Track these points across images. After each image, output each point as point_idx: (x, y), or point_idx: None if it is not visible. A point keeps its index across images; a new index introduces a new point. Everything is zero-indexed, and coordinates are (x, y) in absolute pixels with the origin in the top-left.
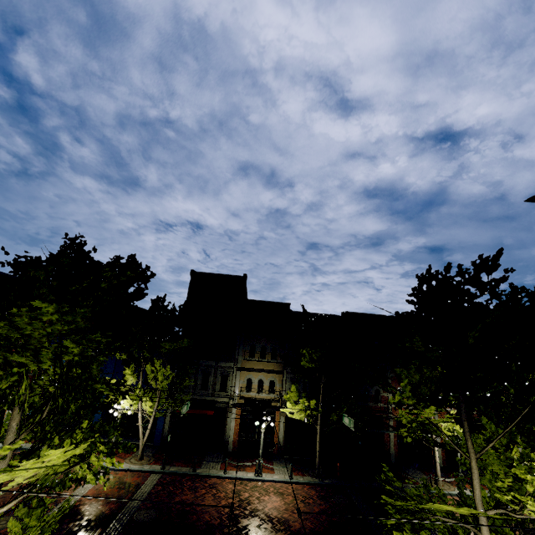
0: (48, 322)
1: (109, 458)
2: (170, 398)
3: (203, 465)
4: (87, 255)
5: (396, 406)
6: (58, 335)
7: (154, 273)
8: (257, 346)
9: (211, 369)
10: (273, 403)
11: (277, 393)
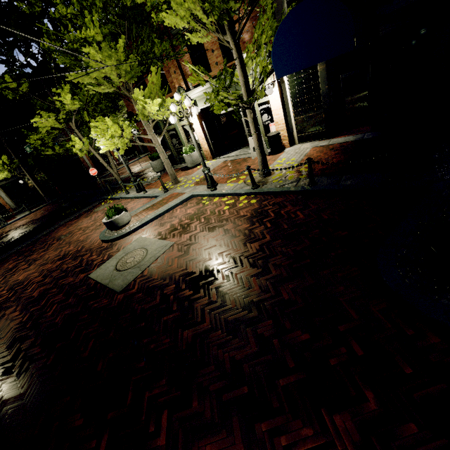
0: None
1: None
2: None
3: None
4: None
5: None
6: None
7: None
8: None
9: None
10: None
11: None
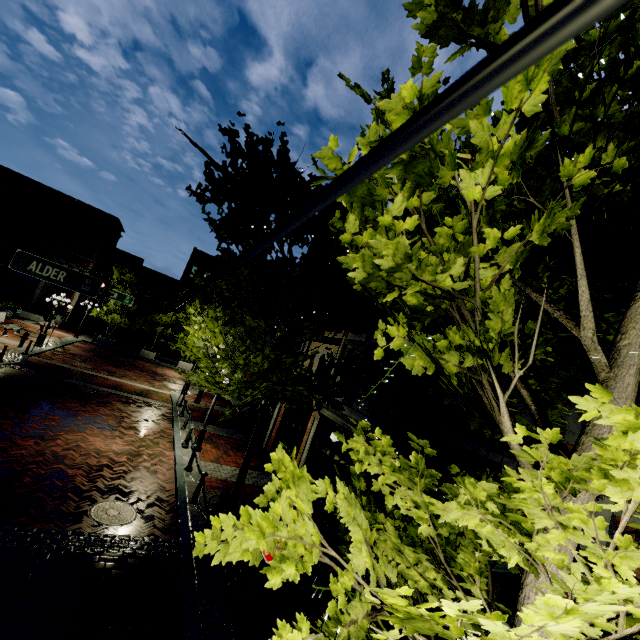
0: None
1: None
2: None
3: (202, 423)
4: None
5: None
6: None
7: None
8: None
9: None
10: None
11: None
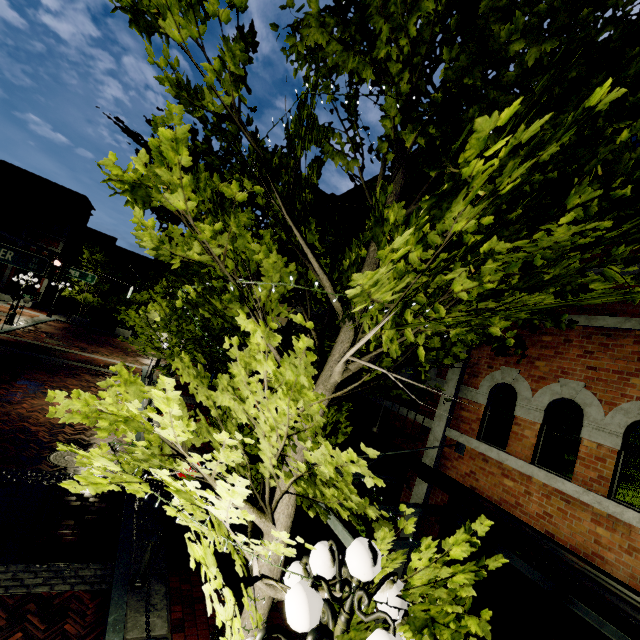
0: None
1: None
2: None
3: None
4: None
5: None
6: None
7: None
8: None
9: None
10: None
11: None
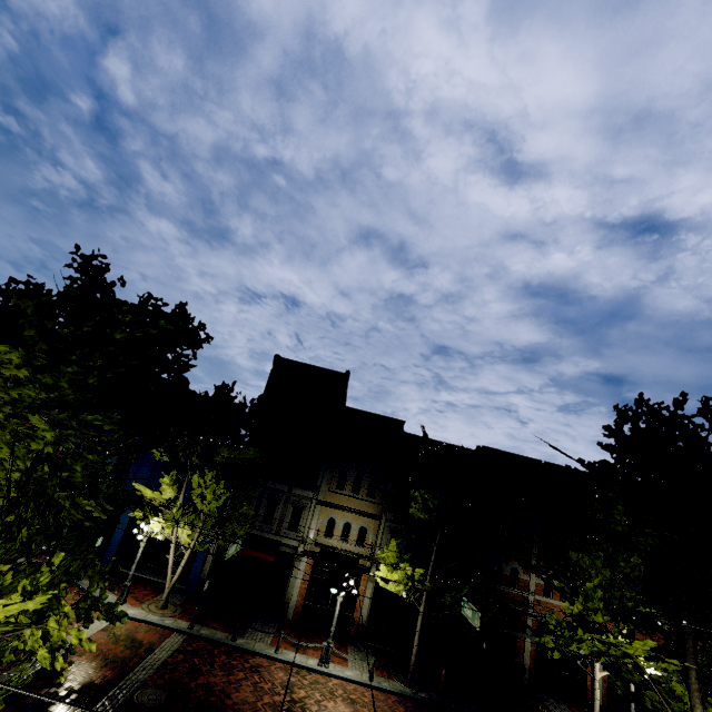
0: (11, 380)
1: (77, 629)
2: (218, 527)
3: (248, 633)
4: (108, 288)
5: (574, 621)
6: (31, 406)
7: (210, 337)
8: (350, 474)
9: (281, 495)
10: (361, 560)
11: (367, 546)
